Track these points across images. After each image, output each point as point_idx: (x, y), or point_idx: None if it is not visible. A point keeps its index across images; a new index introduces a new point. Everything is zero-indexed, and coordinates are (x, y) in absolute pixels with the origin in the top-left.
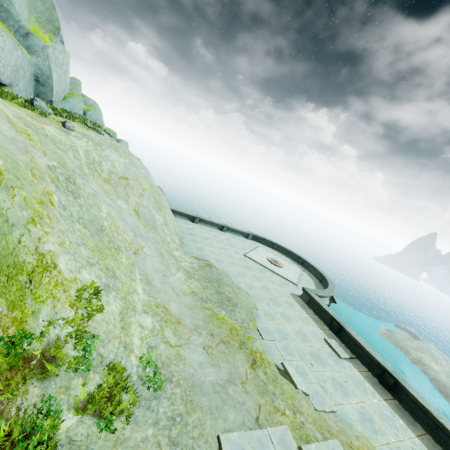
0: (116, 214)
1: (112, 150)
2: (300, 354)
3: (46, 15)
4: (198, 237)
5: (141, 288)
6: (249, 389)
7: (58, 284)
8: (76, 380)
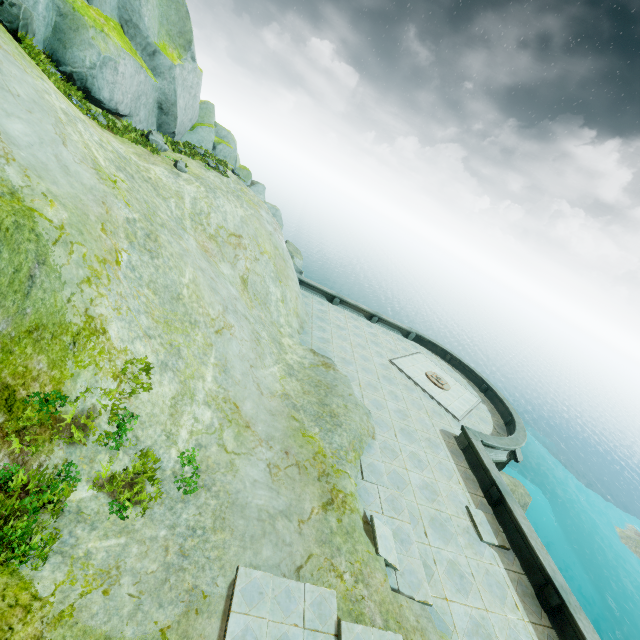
0: (205, 282)
1: (233, 197)
2: (414, 514)
3: (179, 27)
4: (330, 324)
5: (212, 375)
6: (307, 531)
7: (104, 351)
8: (103, 455)
